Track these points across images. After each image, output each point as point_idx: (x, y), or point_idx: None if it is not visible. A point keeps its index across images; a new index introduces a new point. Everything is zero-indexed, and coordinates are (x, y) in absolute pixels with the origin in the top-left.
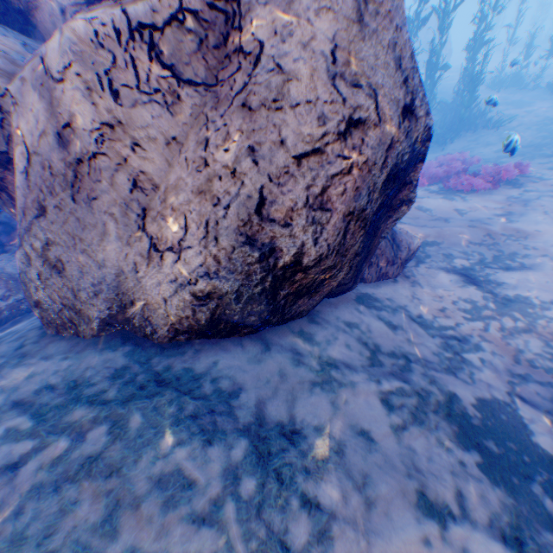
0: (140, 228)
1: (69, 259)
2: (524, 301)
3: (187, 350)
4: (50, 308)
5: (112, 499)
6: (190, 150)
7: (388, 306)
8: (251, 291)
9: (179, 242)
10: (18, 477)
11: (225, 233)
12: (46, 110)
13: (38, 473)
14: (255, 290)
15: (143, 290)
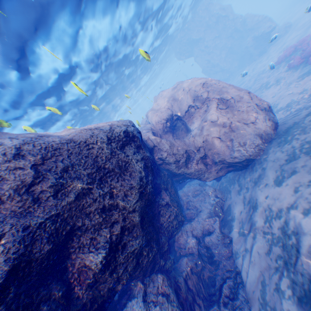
0: (246, 125)
1: (244, 141)
2: (288, 103)
3: (277, 132)
4: (252, 153)
5: (310, 125)
6: (236, 114)
7: (278, 120)
8: (269, 117)
9: (254, 119)
10: (299, 137)
11: (258, 111)
12: (216, 127)
13: (300, 135)
14: (269, 116)
15: (260, 129)
